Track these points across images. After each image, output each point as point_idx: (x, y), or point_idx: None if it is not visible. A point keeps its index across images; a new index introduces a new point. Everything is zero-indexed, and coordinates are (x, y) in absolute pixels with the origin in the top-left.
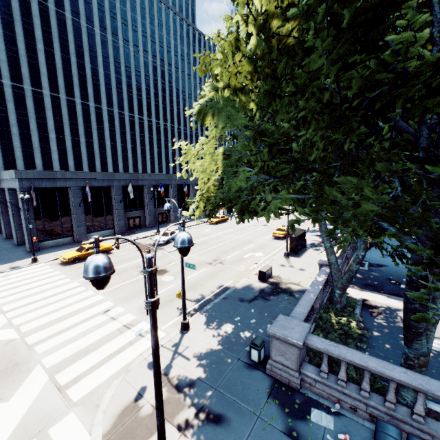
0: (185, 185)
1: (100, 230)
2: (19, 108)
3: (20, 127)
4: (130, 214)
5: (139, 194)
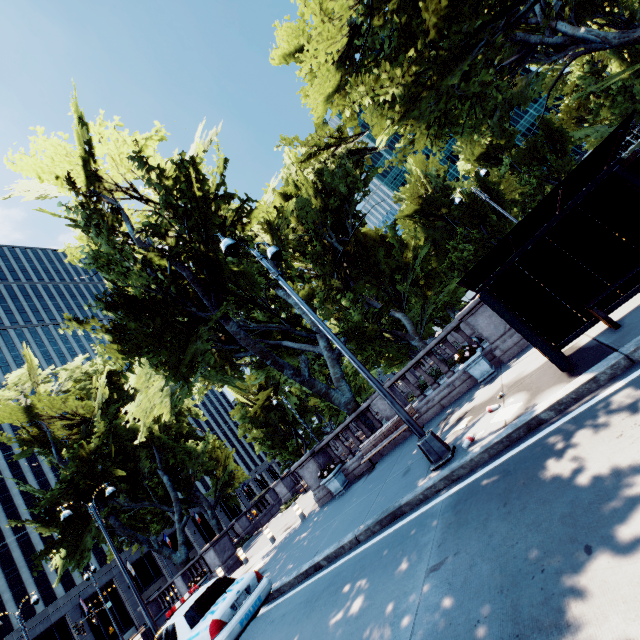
0: (195, 514)
1: (118, 639)
2: (7, 568)
3: (12, 587)
4: (149, 593)
5: (150, 563)
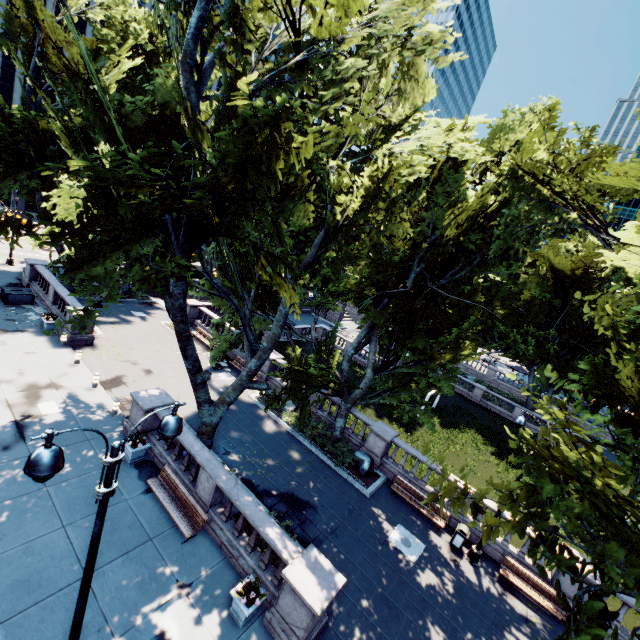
0: None
1: None
2: (7, 58)
3: (2, 78)
4: None
5: None
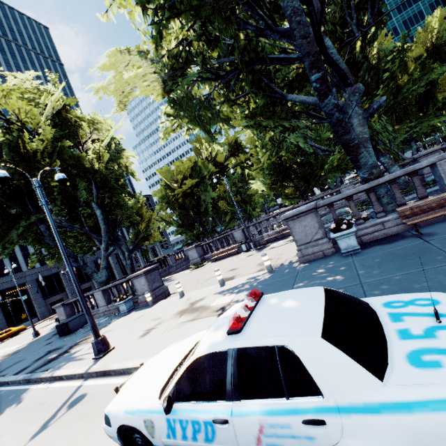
0: (98, 259)
1: (23, 322)
2: None
3: None
4: (52, 300)
5: (57, 281)
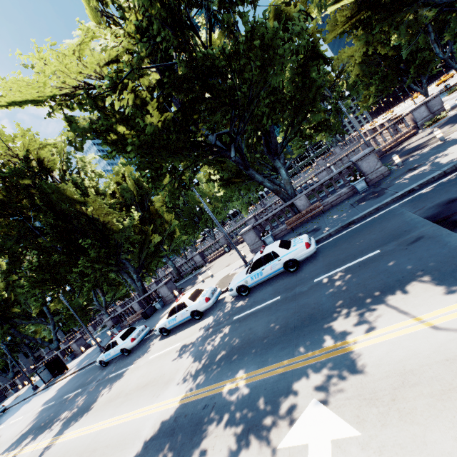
0: None
1: None
2: None
3: None
4: None
5: None
